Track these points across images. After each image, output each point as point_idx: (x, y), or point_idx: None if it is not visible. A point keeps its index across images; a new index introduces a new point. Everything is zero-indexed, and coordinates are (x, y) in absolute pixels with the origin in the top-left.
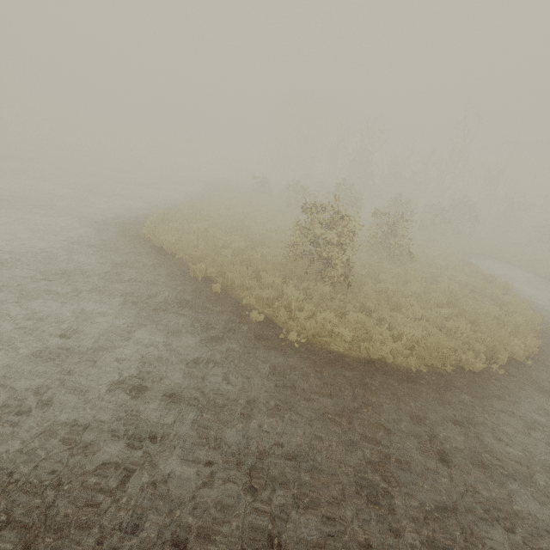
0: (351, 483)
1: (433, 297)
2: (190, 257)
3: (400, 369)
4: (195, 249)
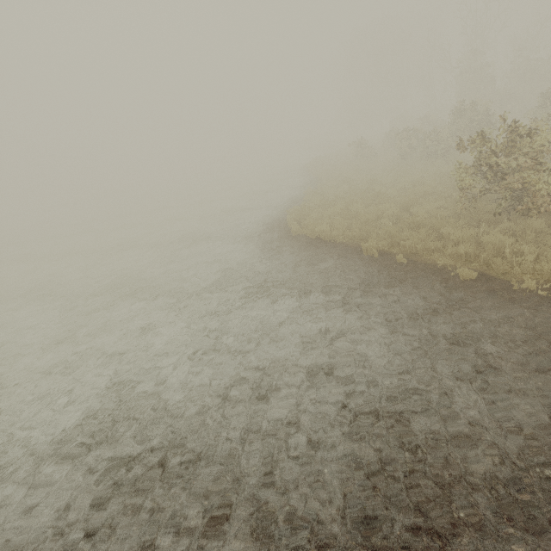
0: None
1: None
2: (348, 239)
3: None
4: (351, 230)
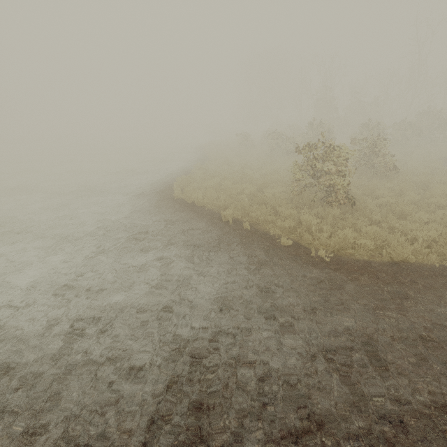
0: (419, 358)
1: (432, 202)
2: (215, 206)
3: (424, 266)
4: (218, 200)
